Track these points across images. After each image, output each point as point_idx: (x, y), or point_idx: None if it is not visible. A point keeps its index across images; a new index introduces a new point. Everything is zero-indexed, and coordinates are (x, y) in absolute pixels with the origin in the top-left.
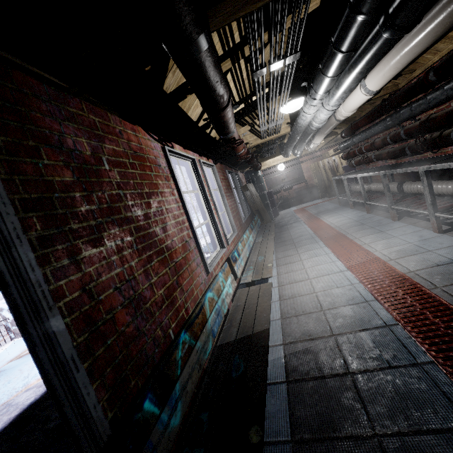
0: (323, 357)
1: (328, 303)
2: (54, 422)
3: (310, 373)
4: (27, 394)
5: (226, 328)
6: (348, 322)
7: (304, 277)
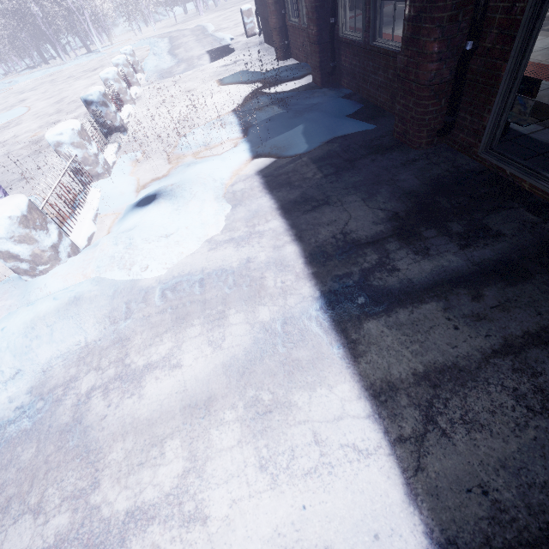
0: None
1: None
2: (318, 176)
3: None
4: (241, 185)
5: None
6: None
7: None
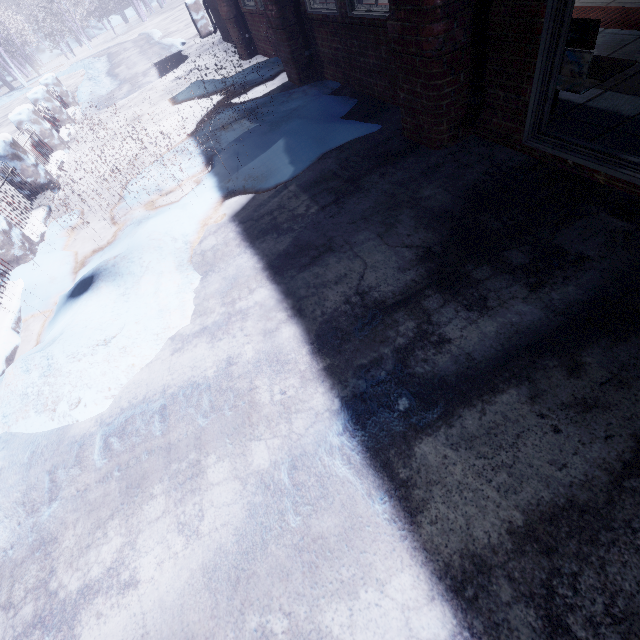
0: None
1: None
2: (313, 210)
3: None
4: (212, 240)
5: None
6: None
7: None
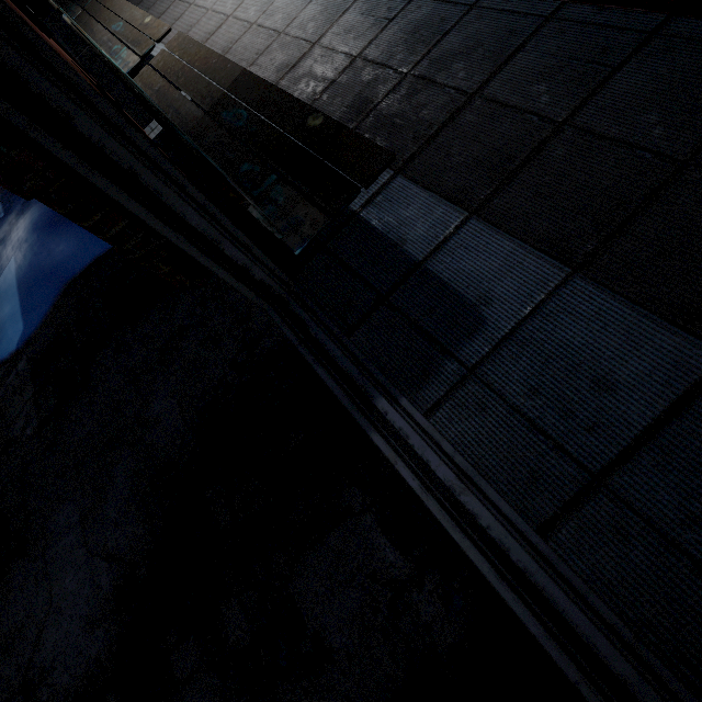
0: (320, 69)
1: (281, 21)
2: (29, 429)
3: (317, 91)
4: None
5: (174, 116)
6: (322, 19)
7: (220, 20)
